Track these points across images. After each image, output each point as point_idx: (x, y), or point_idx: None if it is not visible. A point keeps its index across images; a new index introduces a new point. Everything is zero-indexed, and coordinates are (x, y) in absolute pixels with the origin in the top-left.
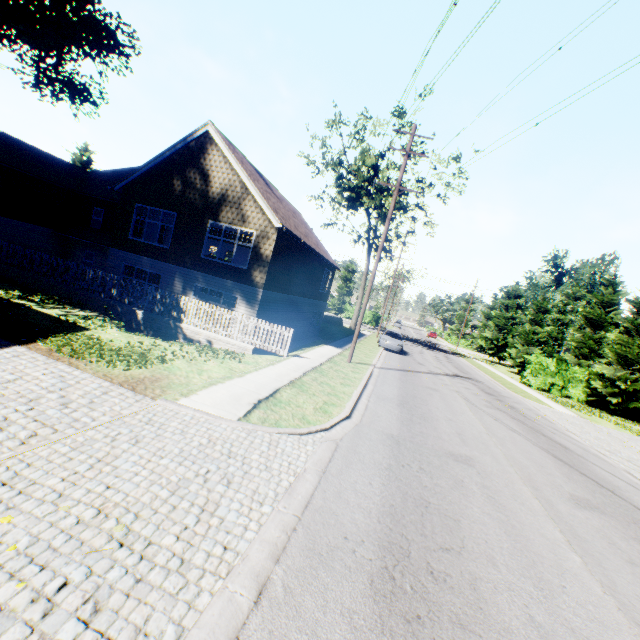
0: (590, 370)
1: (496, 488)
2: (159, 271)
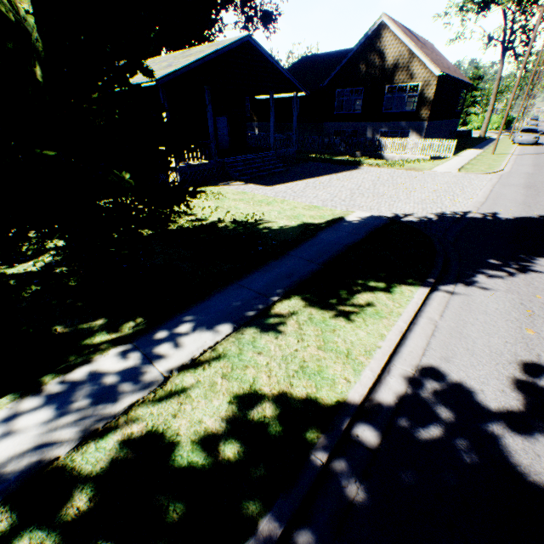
0: None
1: None
2: (355, 129)
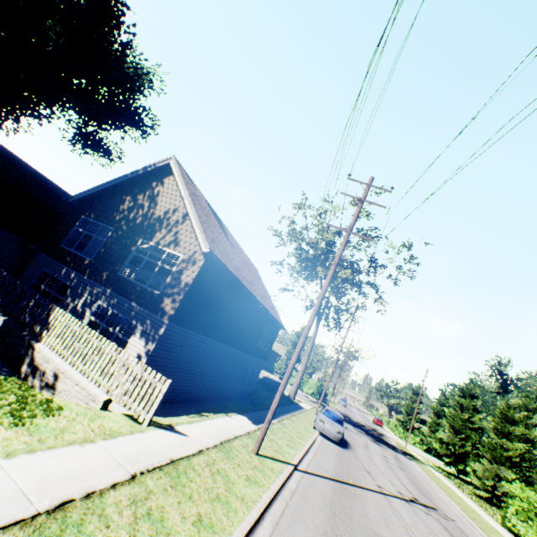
0: None
1: None
2: (71, 282)
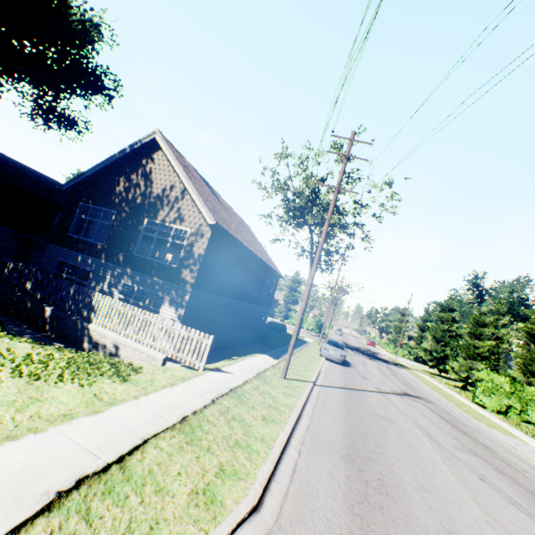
0: None
1: None
2: (90, 267)
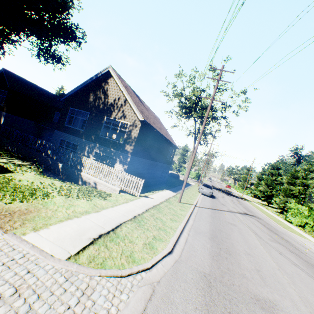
0: None
1: None
2: (77, 143)
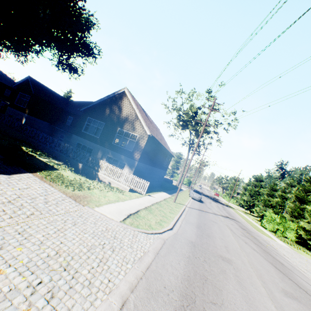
0: (298, 224)
1: (242, 277)
2: (92, 147)
